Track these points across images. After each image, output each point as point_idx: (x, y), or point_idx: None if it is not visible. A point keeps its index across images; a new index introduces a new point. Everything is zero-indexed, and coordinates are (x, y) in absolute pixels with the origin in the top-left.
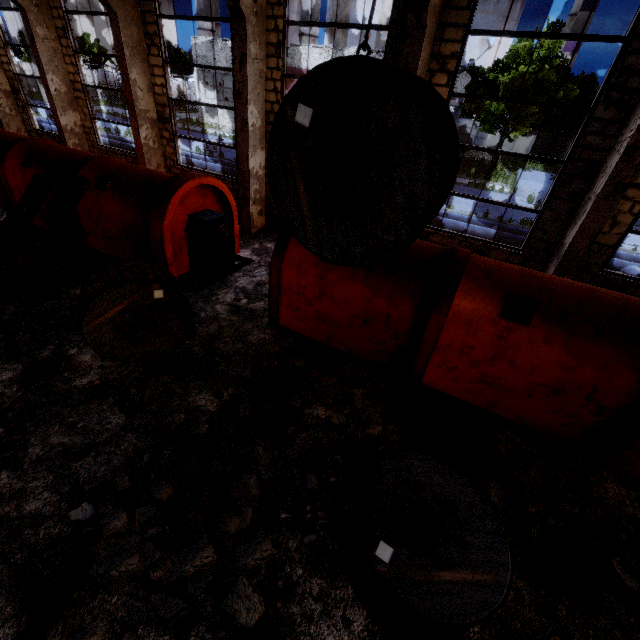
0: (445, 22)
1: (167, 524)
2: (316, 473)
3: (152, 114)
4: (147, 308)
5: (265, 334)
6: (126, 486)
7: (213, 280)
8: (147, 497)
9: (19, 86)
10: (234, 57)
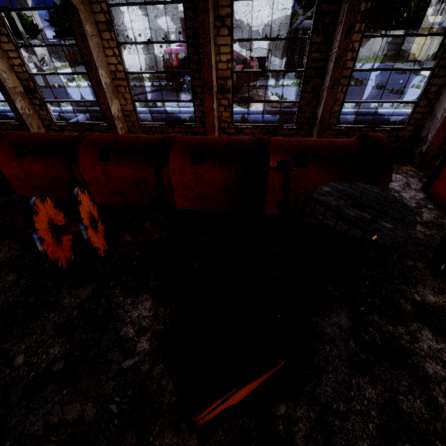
0: None
1: None
2: None
3: (215, 88)
4: None
5: None
6: None
7: None
8: None
9: (35, 85)
10: (315, 27)
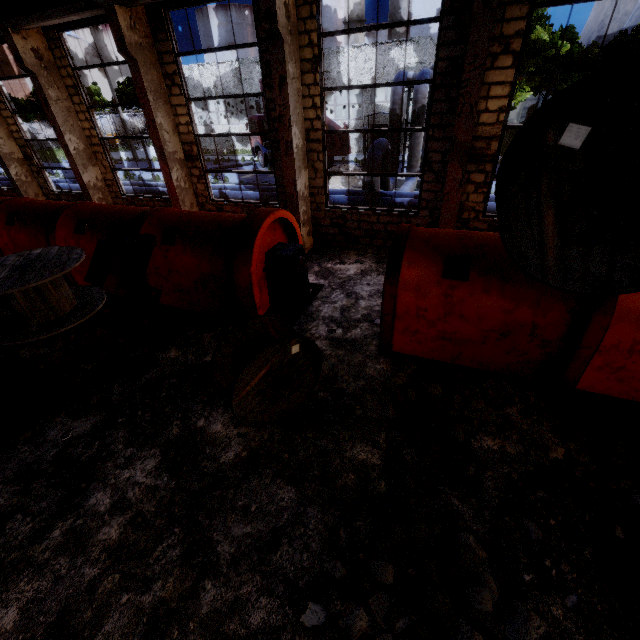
0: (506, 1)
1: (412, 613)
2: (531, 518)
3: (179, 154)
4: (285, 366)
5: (380, 364)
6: (343, 574)
7: (297, 315)
8: (372, 583)
9: (31, 152)
10: (265, 81)
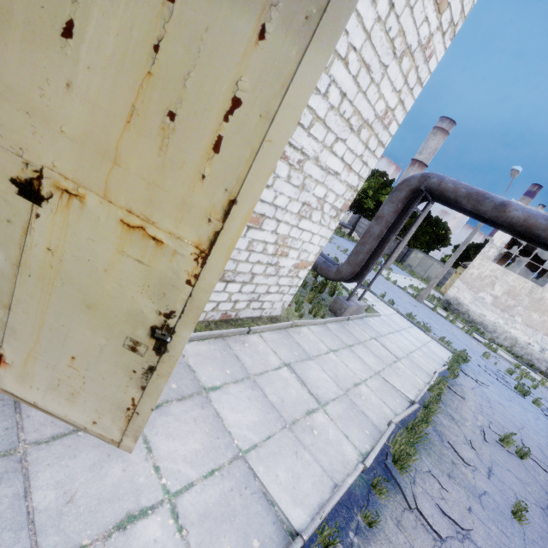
0: None
1: None
2: None
3: None
4: None
5: None
6: None
7: None
8: None
9: None
10: None
